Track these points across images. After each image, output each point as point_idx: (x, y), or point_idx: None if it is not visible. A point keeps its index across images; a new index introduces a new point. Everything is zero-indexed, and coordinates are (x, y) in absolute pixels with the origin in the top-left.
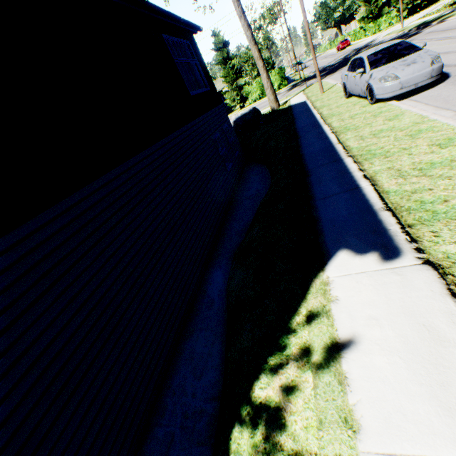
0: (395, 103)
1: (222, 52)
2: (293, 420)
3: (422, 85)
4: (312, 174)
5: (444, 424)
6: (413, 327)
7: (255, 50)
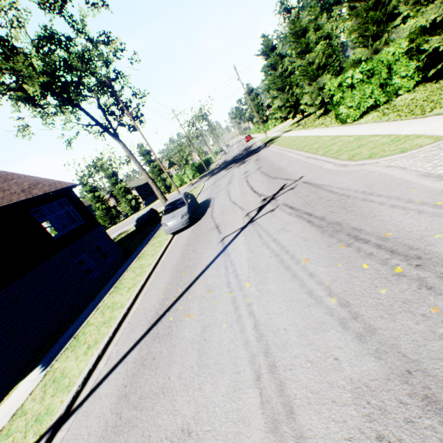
0: (170, 238)
1: (147, 157)
2: None
3: (181, 228)
4: (96, 298)
5: None
6: (10, 408)
7: (144, 174)
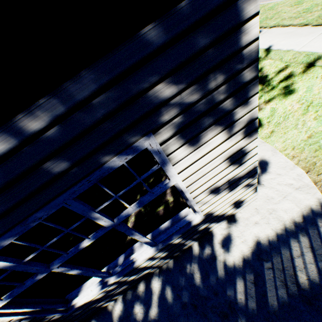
0: None
1: None
2: (269, 72)
3: None
4: None
5: (307, 37)
6: (283, 35)
7: None
